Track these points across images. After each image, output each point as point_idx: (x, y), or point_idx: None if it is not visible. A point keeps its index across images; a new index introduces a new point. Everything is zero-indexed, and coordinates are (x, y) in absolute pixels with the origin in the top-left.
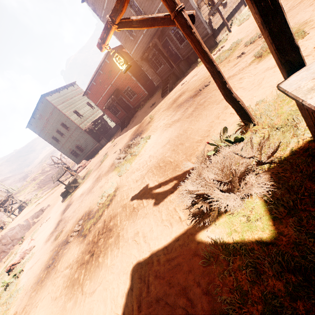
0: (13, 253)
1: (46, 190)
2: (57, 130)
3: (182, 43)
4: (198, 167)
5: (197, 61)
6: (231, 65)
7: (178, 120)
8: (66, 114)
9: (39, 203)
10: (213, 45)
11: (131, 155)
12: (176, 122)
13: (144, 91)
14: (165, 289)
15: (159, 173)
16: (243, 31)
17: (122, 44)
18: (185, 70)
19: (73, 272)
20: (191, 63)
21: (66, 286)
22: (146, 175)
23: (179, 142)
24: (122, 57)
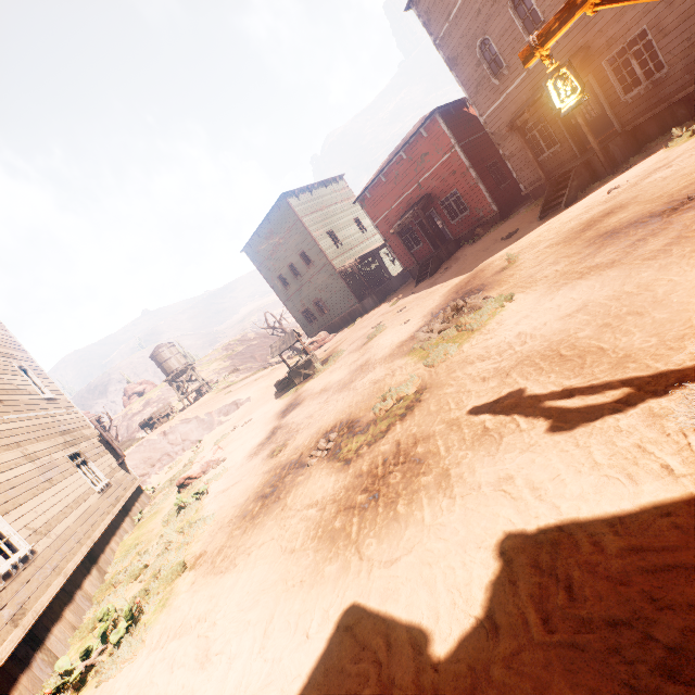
0: (180, 463)
1: (244, 373)
2: (290, 264)
3: (630, 90)
4: None
5: (666, 137)
6: None
7: (610, 264)
8: (313, 236)
9: (231, 391)
10: None
11: (458, 329)
12: (605, 268)
13: (490, 204)
14: (639, 608)
15: (560, 369)
16: None
17: (469, 95)
18: (622, 157)
19: (327, 517)
20: (644, 141)
21: (315, 537)
22: (515, 370)
23: (625, 309)
24: (575, 76)
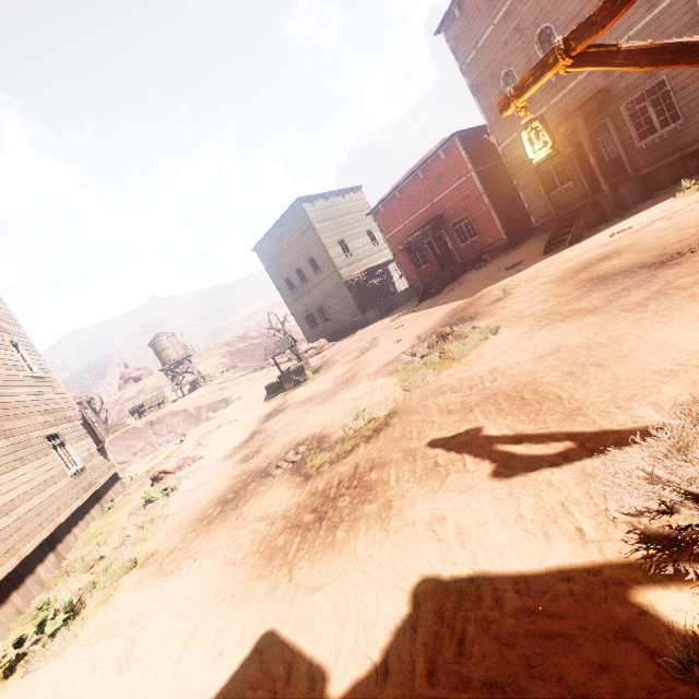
0: (162, 454)
1: (241, 370)
2: (298, 268)
3: (646, 137)
4: (681, 427)
5: (676, 186)
6: None
7: (592, 310)
8: (324, 243)
9: (224, 388)
10: None
11: (441, 356)
12: (587, 314)
13: (500, 232)
14: (515, 673)
15: (518, 412)
16: None
17: (489, 123)
18: (632, 202)
19: (273, 533)
20: (655, 188)
21: (257, 552)
22: (478, 407)
23: (591, 360)
24: (547, 131)
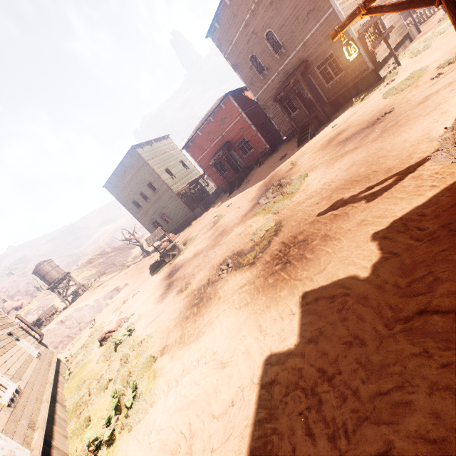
0: (80, 339)
1: (111, 273)
2: (141, 192)
3: (329, 82)
4: (453, 135)
5: (349, 103)
6: (423, 87)
7: (355, 148)
8: (156, 172)
9: (107, 285)
10: (373, 83)
11: (283, 195)
12: (353, 150)
13: (265, 144)
14: (450, 218)
15: (359, 184)
16: (424, 60)
17: (247, 85)
18: (331, 114)
19: (260, 283)
20: (338, 106)
21: (259, 292)
22: (333, 194)
23: (376, 157)
24: (355, 45)
